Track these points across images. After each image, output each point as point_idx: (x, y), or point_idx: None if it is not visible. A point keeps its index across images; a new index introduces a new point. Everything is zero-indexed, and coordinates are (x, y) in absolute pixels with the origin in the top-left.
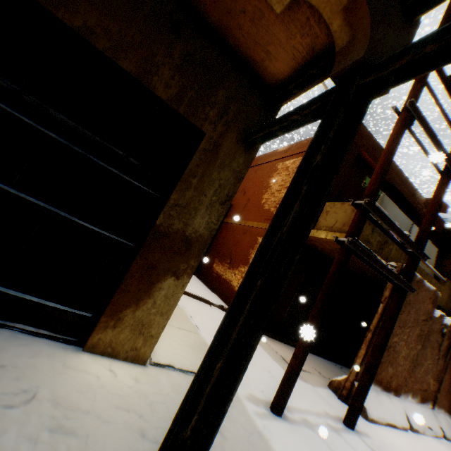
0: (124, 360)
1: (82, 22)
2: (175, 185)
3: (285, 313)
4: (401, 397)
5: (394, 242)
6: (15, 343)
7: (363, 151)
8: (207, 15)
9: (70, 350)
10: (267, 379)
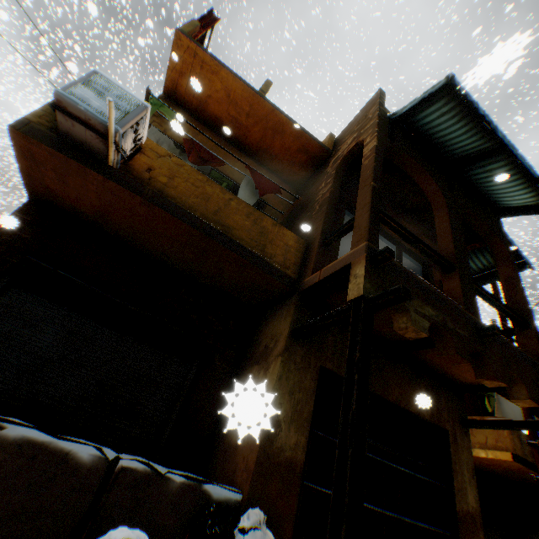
0: None
1: (394, 396)
2: (449, 473)
3: None
4: None
5: None
6: None
7: None
8: (429, 365)
9: None
10: None
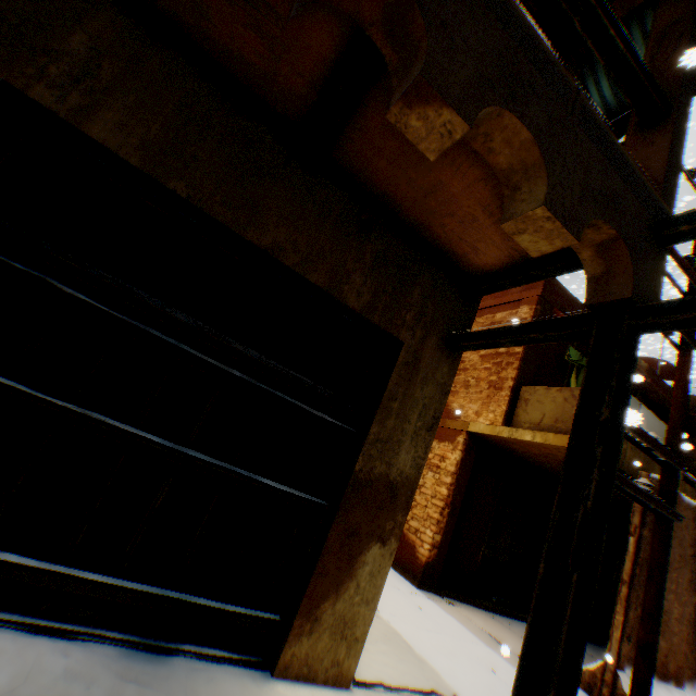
0: (323, 683)
1: (270, 238)
2: (372, 413)
3: (479, 558)
4: (684, 688)
5: (640, 450)
6: (199, 678)
7: (557, 311)
8: (401, 211)
9: (258, 678)
10: (496, 683)
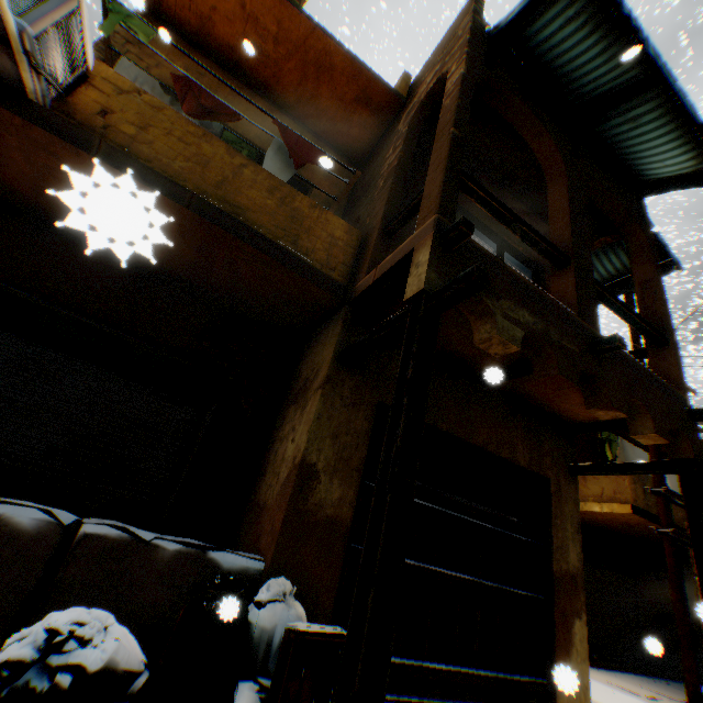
0: None
1: (481, 438)
2: (548, 530)
3: None
4: None
5: None
6: None
7: None
8: (531, 400)
9: None
10: None
